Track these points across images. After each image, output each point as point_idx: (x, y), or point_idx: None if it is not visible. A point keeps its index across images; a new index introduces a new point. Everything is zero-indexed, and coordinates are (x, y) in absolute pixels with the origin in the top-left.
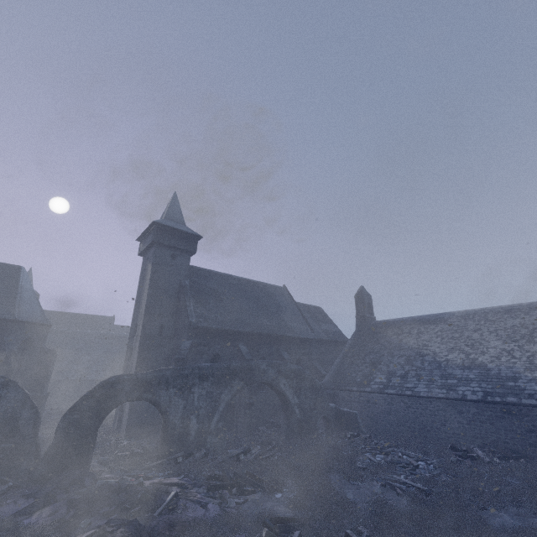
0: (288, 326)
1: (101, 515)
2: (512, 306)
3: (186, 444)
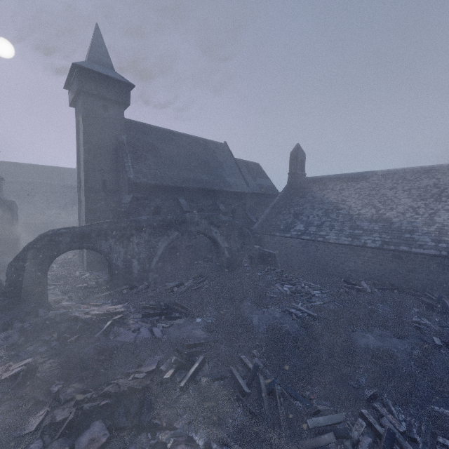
0: (225, 182)
1: (43, 343)
2: (432, 167)
3: (131, 279)
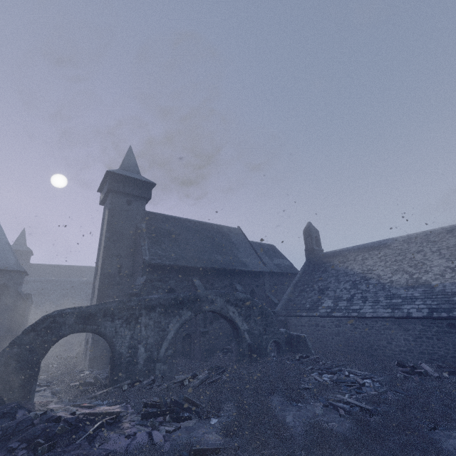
0: (241, 261)
1: (8, 453)
2: (453, 226)
3: (134, 372)
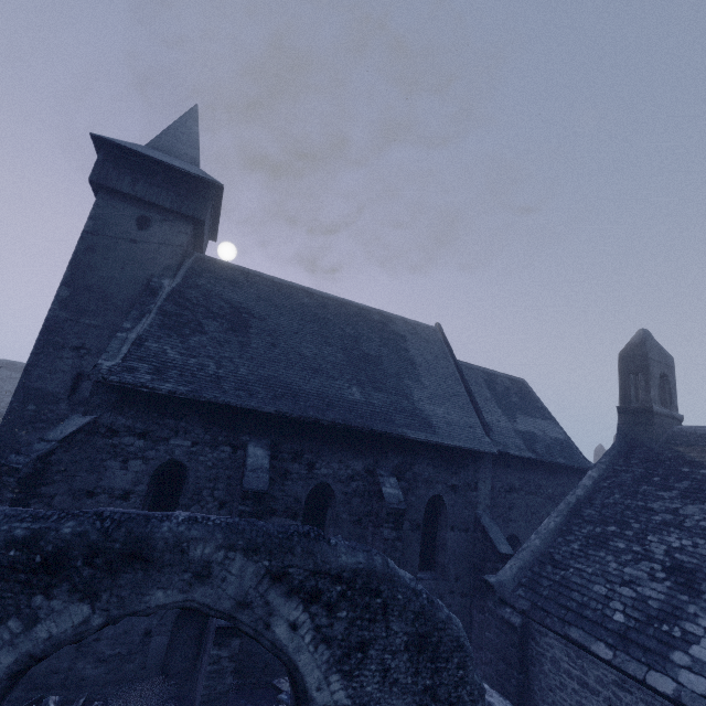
0: (416, 412)
1: None
2: None
3: None
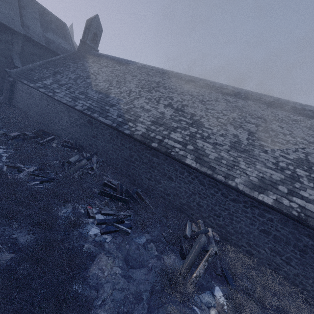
0: None
1: None
2: (168, 71)
3: None
